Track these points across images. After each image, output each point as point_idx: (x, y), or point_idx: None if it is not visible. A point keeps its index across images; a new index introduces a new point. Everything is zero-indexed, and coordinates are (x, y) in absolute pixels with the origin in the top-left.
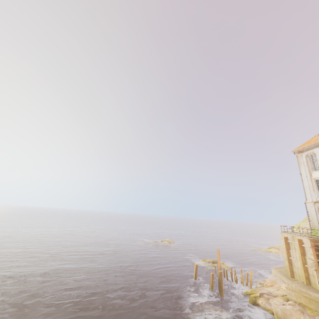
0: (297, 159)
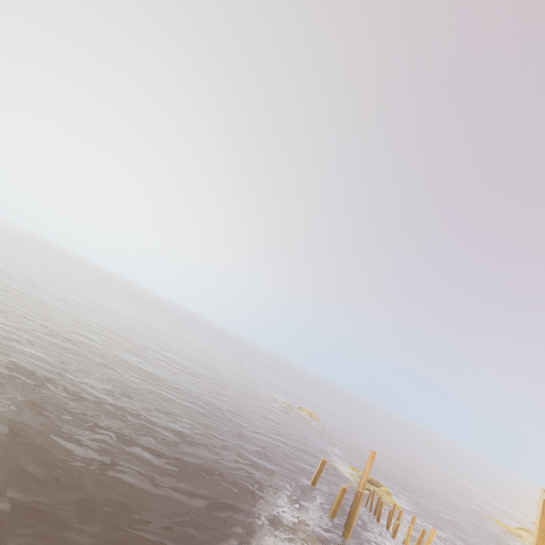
0: None
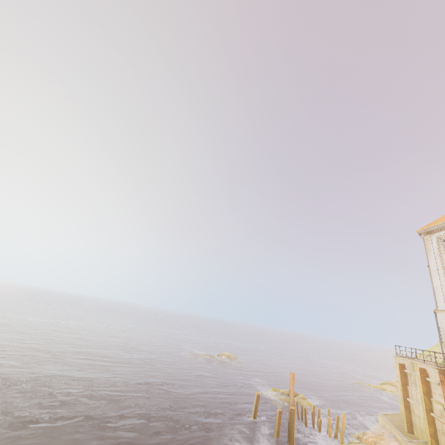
0: (424, 244)
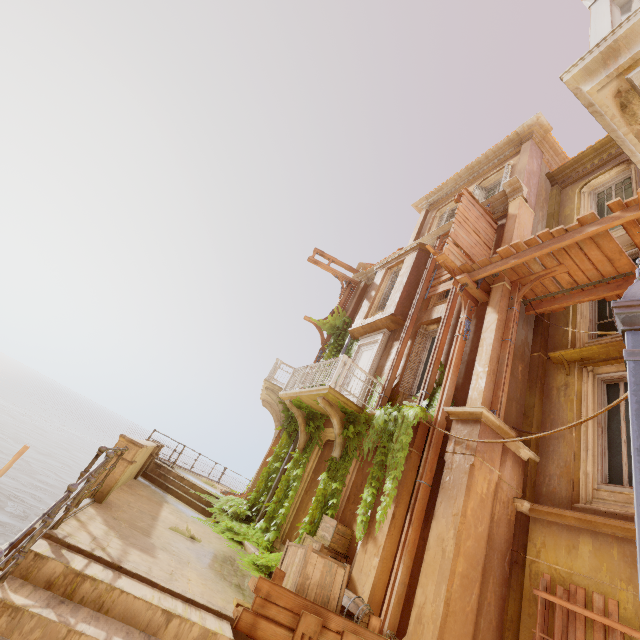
0: None
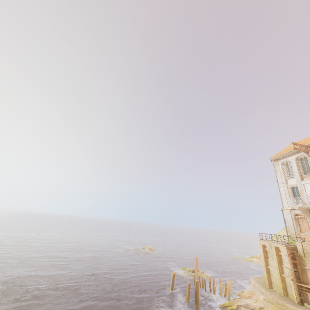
0: (274, 167)
